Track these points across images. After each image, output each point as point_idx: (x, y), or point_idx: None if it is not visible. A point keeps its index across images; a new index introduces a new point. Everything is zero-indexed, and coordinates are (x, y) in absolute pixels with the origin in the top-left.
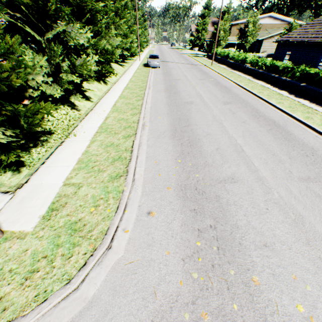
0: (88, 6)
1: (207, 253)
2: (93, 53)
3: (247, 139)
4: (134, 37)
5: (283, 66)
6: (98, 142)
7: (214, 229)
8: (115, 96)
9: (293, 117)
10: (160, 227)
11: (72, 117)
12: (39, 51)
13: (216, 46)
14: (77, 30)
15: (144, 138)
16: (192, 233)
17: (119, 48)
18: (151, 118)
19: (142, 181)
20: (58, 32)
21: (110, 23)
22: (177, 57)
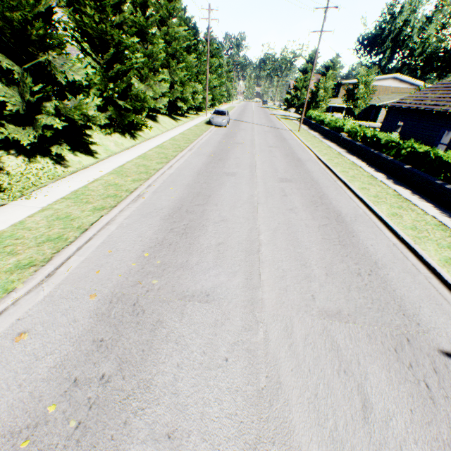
0: (115, 40)
1: (51, 432)
2: (99, 94)
3: (278, 234)
4: (199, 87)
5: (386, 139)
6: (52, 211)
7: (104, 383)
8: (134, 154)
9: (372, 212)
10: (17, 363)
11: (48, 175)
12: (14, 84)
13: (315, 108)
14: (72, 63)
15: (125, 214)
16: (60, 385)
17: (168, 96)
18: (159, 188)
19: (63, 278)
20: (44, 63)
21: (156, 65)
22: (260, 117)
